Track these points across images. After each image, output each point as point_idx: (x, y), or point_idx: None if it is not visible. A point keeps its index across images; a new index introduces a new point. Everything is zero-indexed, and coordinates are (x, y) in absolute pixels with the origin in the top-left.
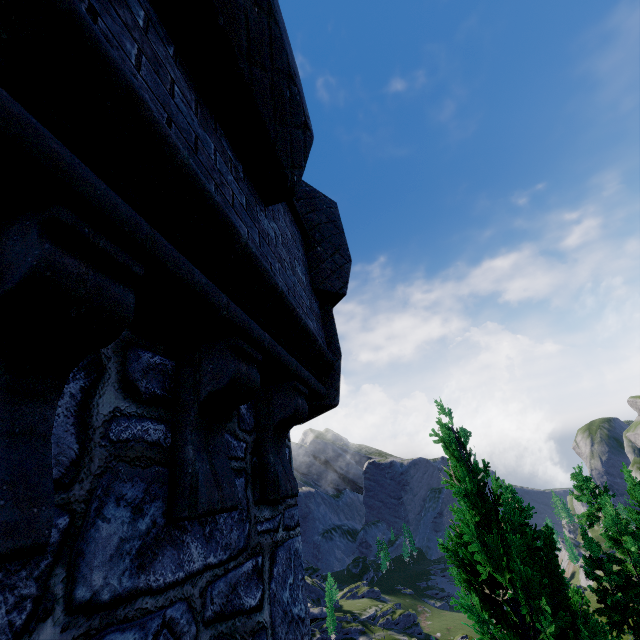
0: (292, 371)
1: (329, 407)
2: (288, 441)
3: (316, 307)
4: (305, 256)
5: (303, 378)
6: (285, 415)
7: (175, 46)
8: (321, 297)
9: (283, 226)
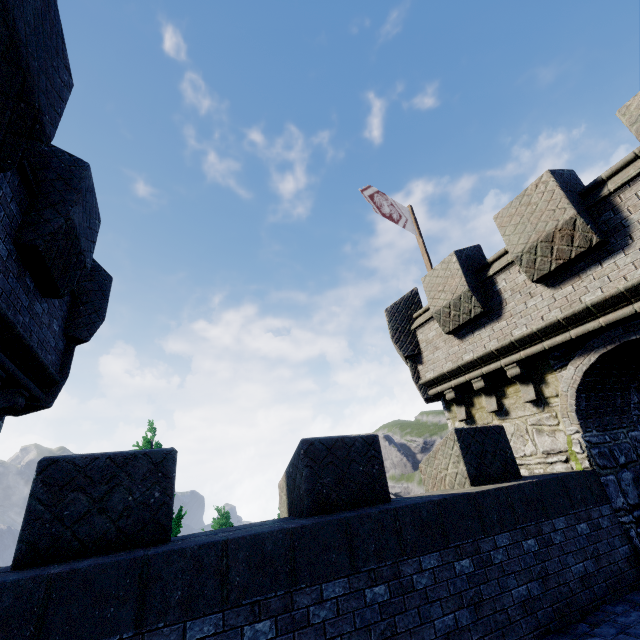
0: (22, 383)
1: (43, 407)
2: (2, 422)
3: (62, 345)
4: (68, 311)
5: (29, 388)
6: (7, 405)
7: (18, 252)
8: (69, 339)
9: (54, 301)
